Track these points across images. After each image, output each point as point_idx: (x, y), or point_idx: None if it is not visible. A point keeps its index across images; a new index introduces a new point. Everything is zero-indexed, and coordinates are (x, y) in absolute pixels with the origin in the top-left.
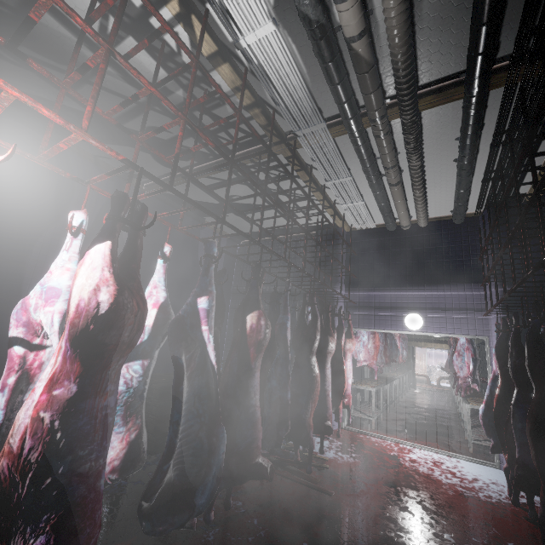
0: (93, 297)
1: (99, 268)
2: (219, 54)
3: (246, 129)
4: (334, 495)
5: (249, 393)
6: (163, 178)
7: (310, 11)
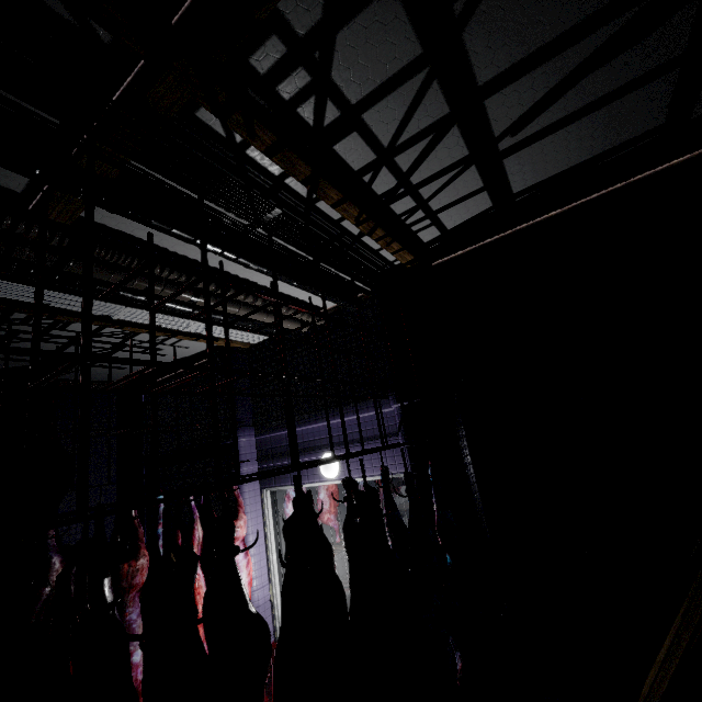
0: None
1: None
2: None
3: None
4: None
5: None
6: None
7: None
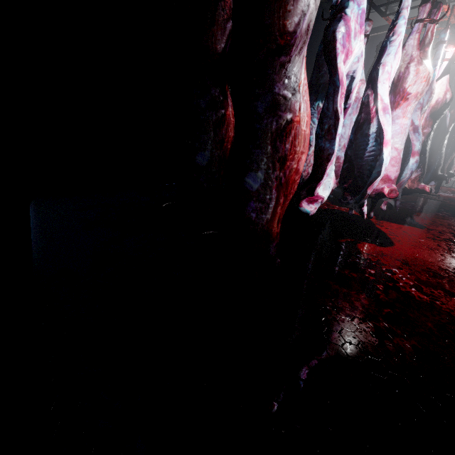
0: (443, 97)
1: (444, 85)
2: None
3: None
4: (448, 203)
5: (441, 145)
6: None
7: None
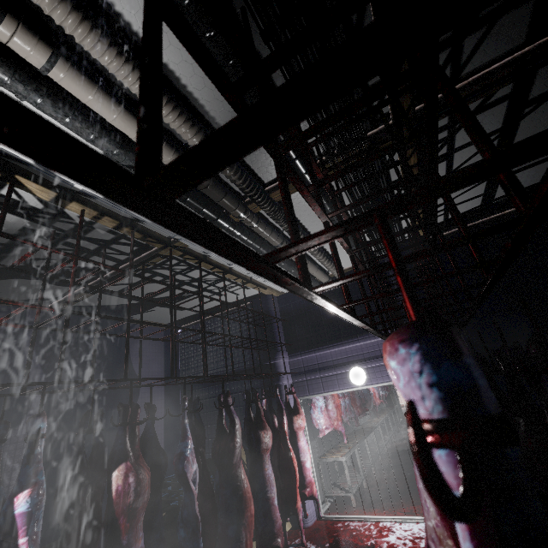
0: None
1: None
2: (61, 197)
3: (128, 242)
4: None
5: None
6: (67, 295)
7: (123, 158)
